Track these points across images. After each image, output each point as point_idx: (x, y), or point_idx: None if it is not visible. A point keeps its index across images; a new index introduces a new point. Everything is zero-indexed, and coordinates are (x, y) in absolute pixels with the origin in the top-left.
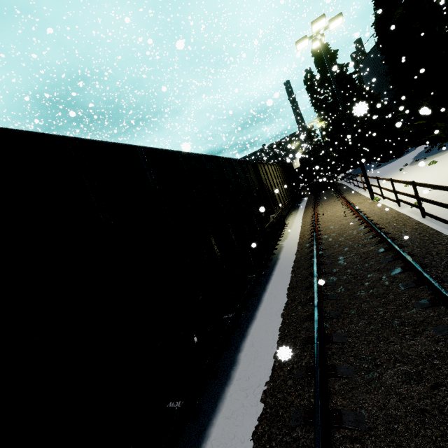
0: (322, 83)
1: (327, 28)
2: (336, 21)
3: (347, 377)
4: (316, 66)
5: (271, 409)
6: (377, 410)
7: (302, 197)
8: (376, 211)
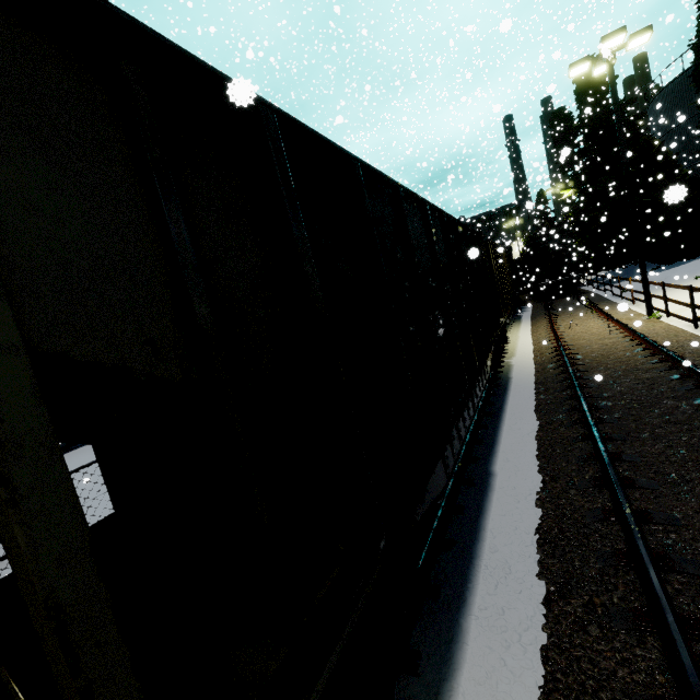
0: (582, 128)
1: (624, 47)
2: (640, 37)
3: (649, 489)
4: (577, 100)
5: (554, 512)
6: (692, 513)
7: (521, 305)
8: (658, 330)
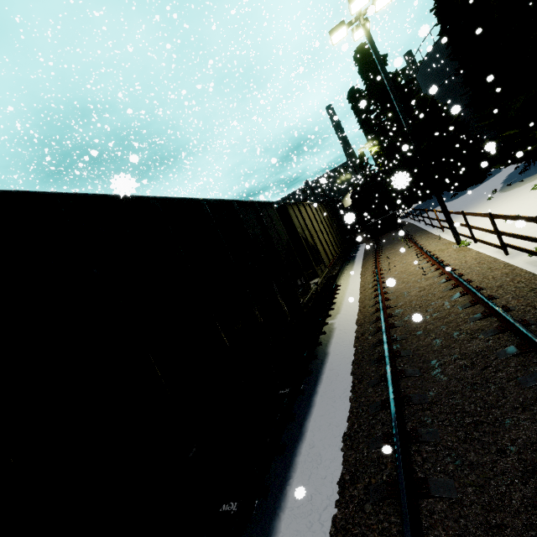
0: (371, 98)
1: None
2: None
3: None
4: (362, 77)
5: None
6: None
7: (358, 244)
8: (471, 263)
